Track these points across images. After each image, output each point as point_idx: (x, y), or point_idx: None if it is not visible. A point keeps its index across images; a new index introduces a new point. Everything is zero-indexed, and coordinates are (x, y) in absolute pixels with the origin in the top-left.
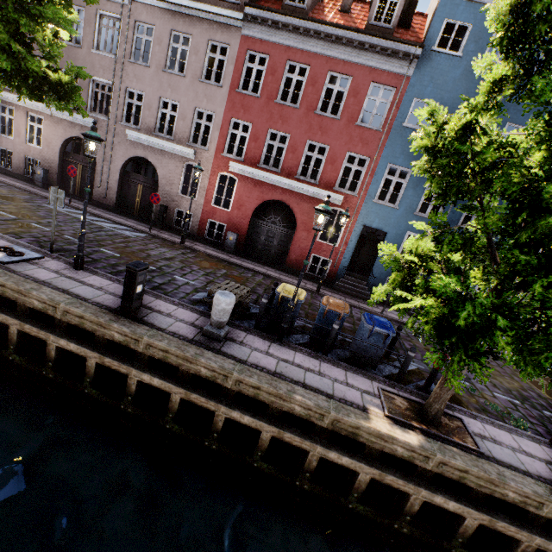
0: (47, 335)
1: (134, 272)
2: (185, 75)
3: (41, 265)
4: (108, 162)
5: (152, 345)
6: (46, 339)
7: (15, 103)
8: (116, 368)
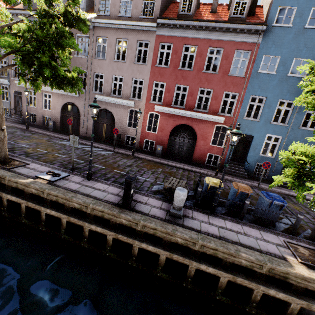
0: (83, 223)
1: (130, 182)
2: (126, 61)
3: (70, 180)
4: (86, 114)
5: (146, 226)
6: (83, 225)
7: None
8: (125, 241)
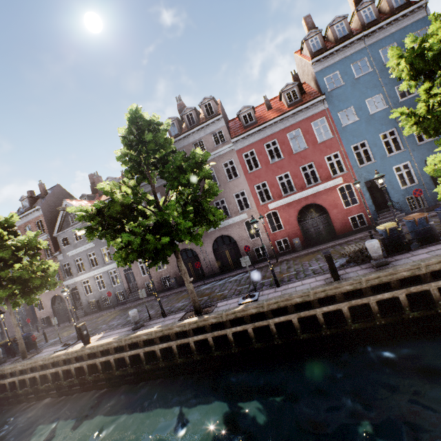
0: (314, 310)
1: (329, 255)
2: (219, 184)
3: (265, 294)
4: (204, 251)
5: (368, 279)
6: (315, 313)
7: None
8: (361, 303)
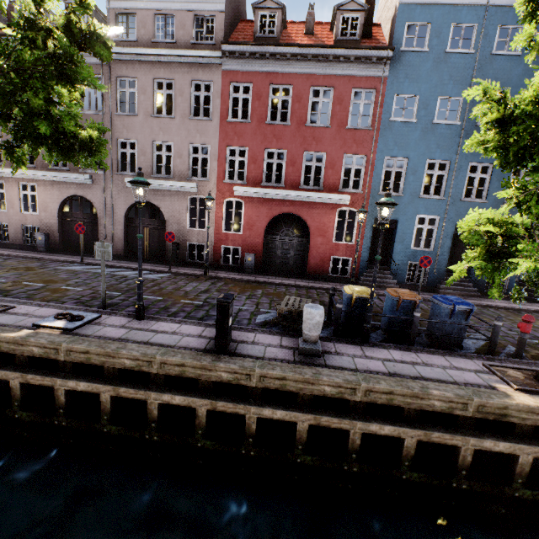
0: (146, 393)
1: (226, 304)
2: (174, 116)
3: (104, 323)
4: (110, 213)
5: (266, 376)
6: (145, 398)
7: (5, 176)
8: (232, 411)
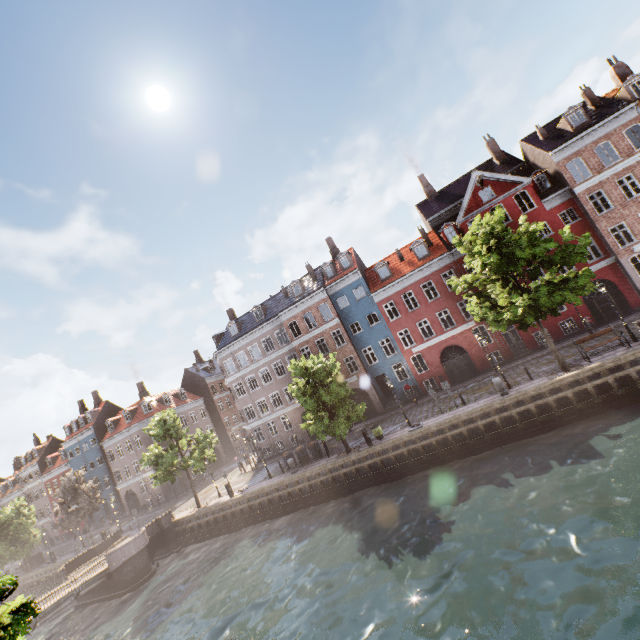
0: None
1: None
2: (40, 499)
3: None
4: None
5: None
6: None
7: None
8: None
